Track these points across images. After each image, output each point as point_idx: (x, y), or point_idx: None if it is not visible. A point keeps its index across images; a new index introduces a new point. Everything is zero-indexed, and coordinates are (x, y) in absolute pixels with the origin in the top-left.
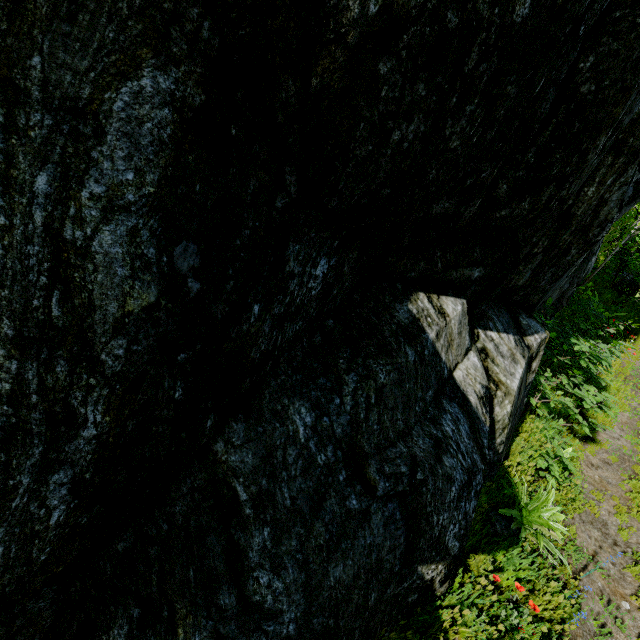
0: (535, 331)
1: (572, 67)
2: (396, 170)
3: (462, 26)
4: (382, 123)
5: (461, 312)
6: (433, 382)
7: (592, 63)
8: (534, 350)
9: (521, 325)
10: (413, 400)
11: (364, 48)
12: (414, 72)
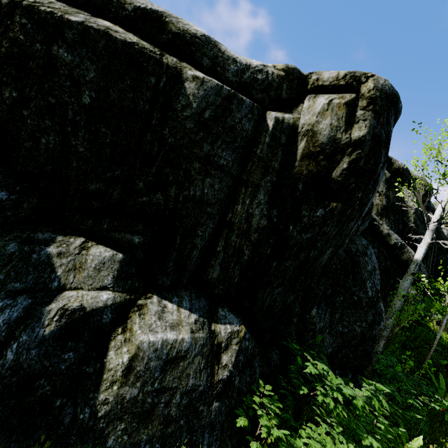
0: (229, 322)
1: (161, 133)
2: (51, 157)
3: (59, 103)
4: (34, 134)
5: (109, 257)
6: (29, 280)
7: (168, 131)
8: (223, 339)
9: (217, 314)
10: None
11: (15, 106)
12: (42, 116)
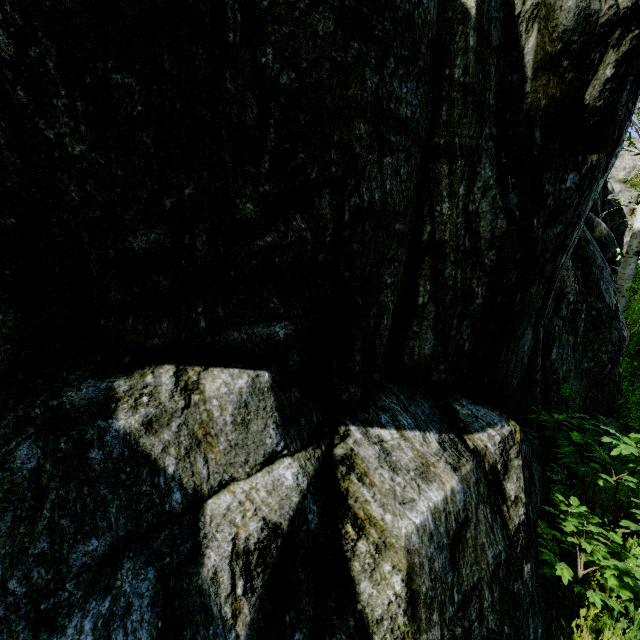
0: (488, 423)
1: (255, 66)
2: (3, 191)
3: None
4: None
5: (248, 388)
6: (114, 518)
7: (274, 54)
8: (495, 457)
9: (458, 416)
10: (1, 561)
11: None
12: None
